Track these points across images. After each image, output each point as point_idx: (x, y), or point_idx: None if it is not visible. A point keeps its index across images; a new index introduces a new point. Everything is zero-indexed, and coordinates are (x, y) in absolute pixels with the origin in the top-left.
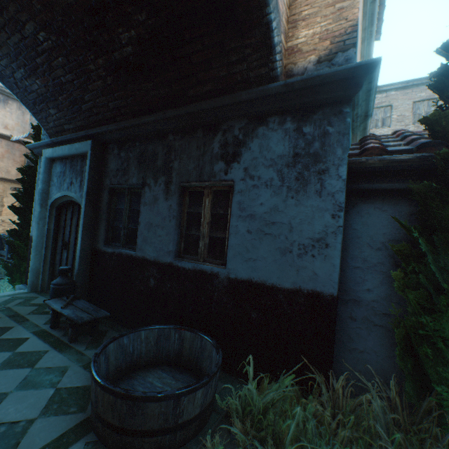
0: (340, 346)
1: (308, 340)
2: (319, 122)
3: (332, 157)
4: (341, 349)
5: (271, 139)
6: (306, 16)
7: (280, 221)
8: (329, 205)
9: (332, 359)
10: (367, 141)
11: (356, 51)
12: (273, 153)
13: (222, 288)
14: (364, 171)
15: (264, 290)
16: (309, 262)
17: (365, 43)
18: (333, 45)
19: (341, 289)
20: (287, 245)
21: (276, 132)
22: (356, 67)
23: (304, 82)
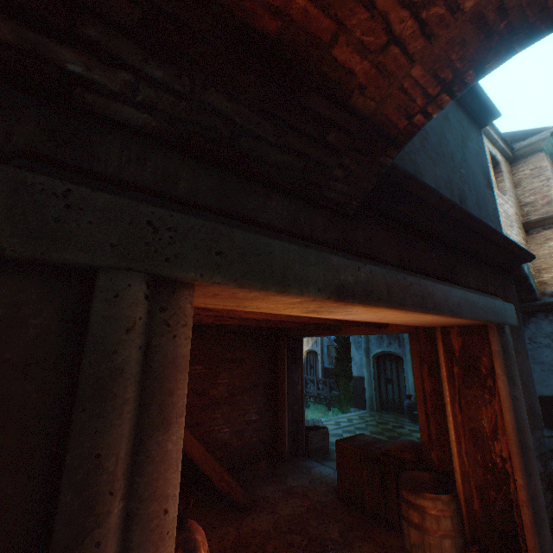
0: None
1: None
2: None
3: None
4: None
5: (541, 324)
6: (544, 268)
7: None
8: None
9: None
10: None
11: None
12: (545, 330)
13: None
14: None
15: None
16: None
17: None
18: None
19: None
20: None
21: (543, 320)
22: None
23: None
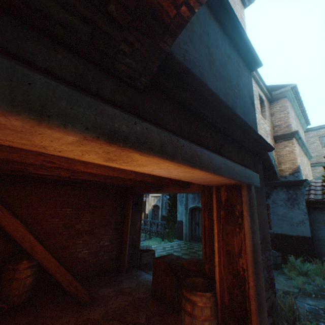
0: (317, 254)
1: (305, 250)
2: (293, 190)
3: (299, 199)
4: (317, 254)
5: (279, 193)
6: (282, 162)
7: (287, 216)
8: (302, 212)
9: (314, 255)
10: (310, 191)
11: (299, 172)
12: (280, 197)
13: (272, 236)
14: (310, 202)
15: (287, 236)
16: (299, 228)
17: (302, 148)
18: (292, 171)
19: (312, 236)
20: (292, 223)
21: (280, 191)
22: (300, 180)
23: (287, 181)
